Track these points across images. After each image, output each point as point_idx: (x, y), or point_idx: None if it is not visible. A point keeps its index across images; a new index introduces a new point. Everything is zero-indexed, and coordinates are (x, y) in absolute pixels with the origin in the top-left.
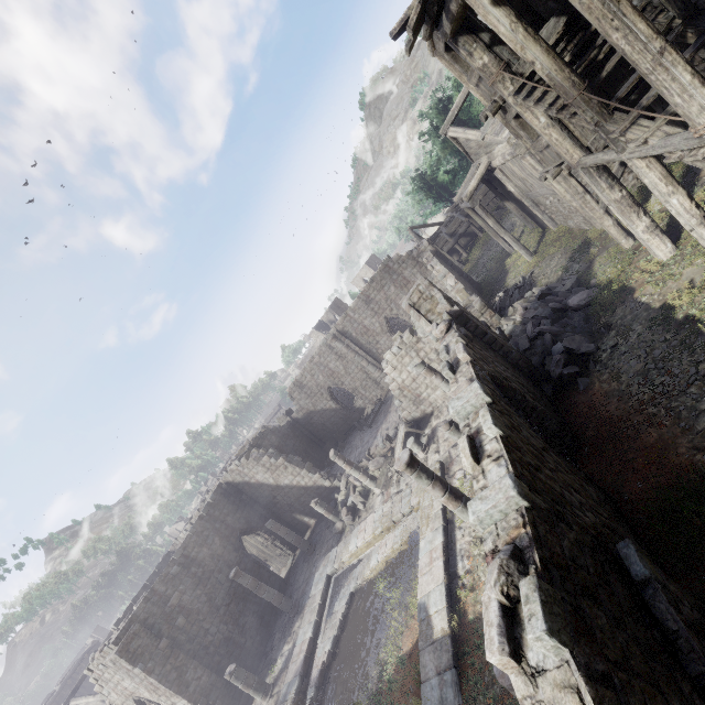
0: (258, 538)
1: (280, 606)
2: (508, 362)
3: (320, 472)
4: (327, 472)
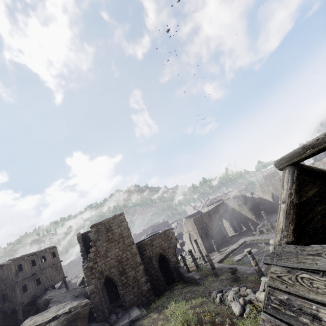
0: (226, 222)
1: (228, 239)
2: None
3: (255, 216)
4: (257, 218)
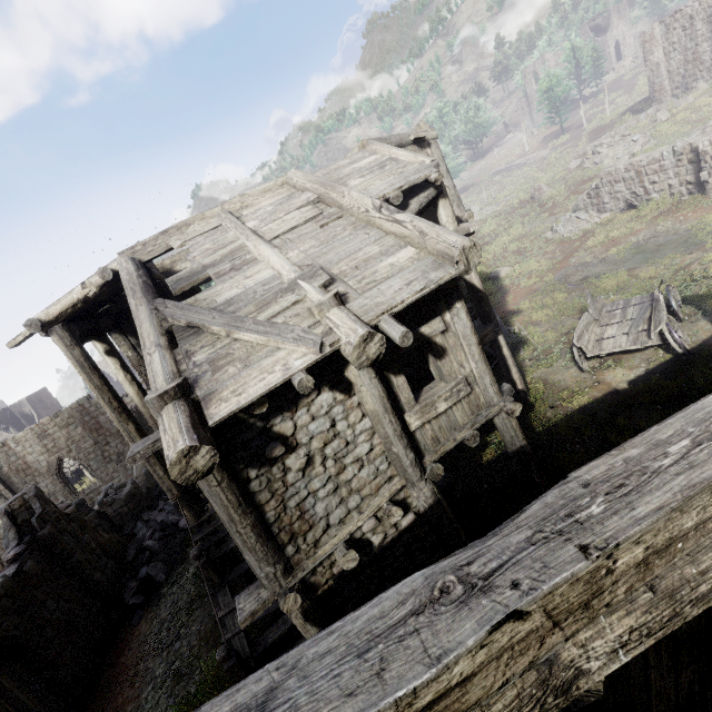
0: None
1: None
2: (82, 589)
3: None
4: None
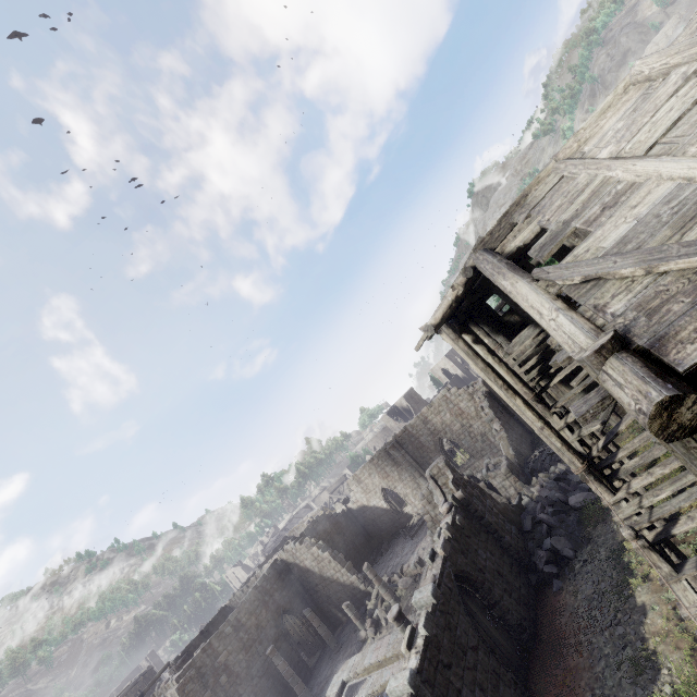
0: (296, 619)
1: (300, 695)
2: (499, 546)
3: (357, 573)
4: (364, 575)
